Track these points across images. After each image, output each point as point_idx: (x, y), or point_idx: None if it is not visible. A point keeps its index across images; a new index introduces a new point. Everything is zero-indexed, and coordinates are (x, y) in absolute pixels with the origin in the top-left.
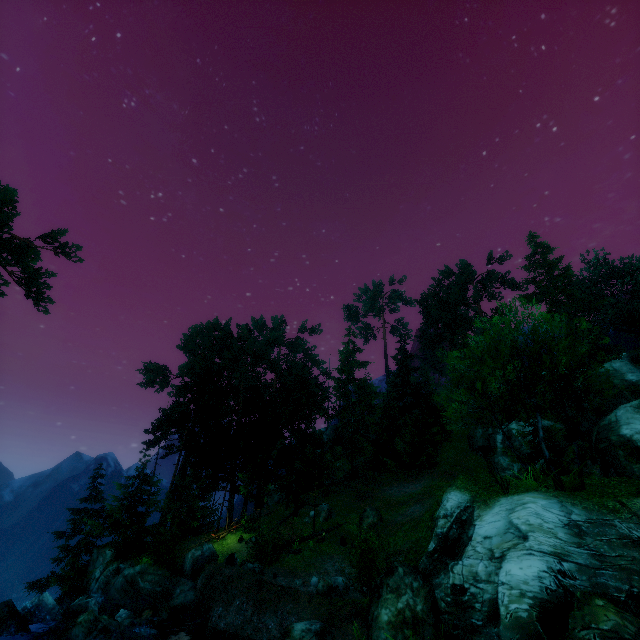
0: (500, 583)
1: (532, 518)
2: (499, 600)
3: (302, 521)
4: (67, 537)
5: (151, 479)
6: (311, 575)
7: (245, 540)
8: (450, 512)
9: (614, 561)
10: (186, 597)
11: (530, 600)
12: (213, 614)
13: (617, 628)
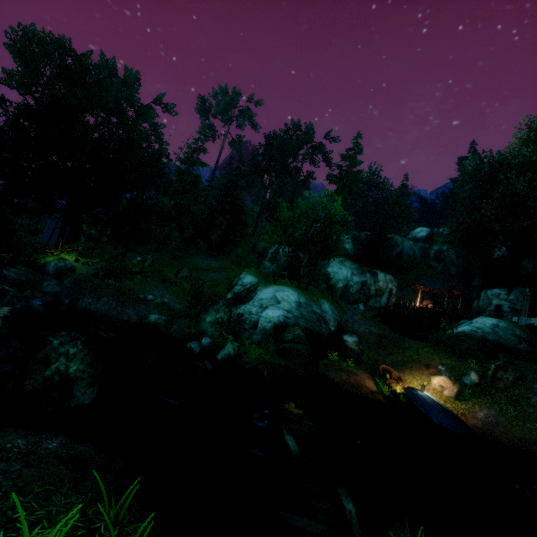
0: (262, 316)
1: (285, 297)
2: (259, 322)
3: (130, 261)
4: None
5: None
6: (145, 294)
7: (81, 262)
8: (245, 284)
9: (306, 317)
10: (55, 288)
11: (272, 323)
12: (83, 302)
13: (299, 335)
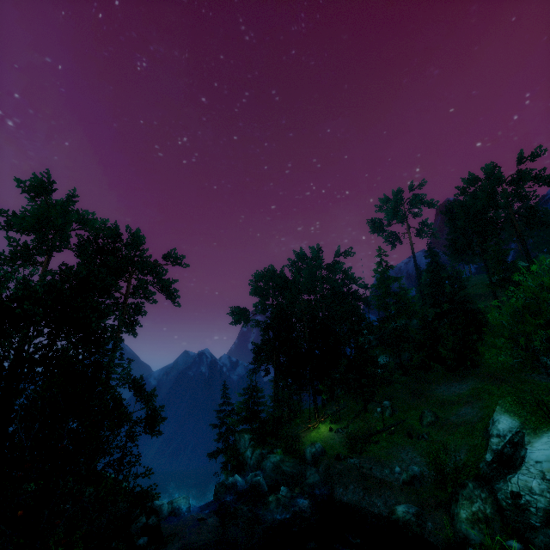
0: None
1: None
2: None
3: (372, 415)
4: (218, 427)
5: (257, 388)
6: (392, 463)
7: (333, 430)
8: (502, 434)
9: None
10: (315, 478)
11: None
12: (337, 491)
13: None
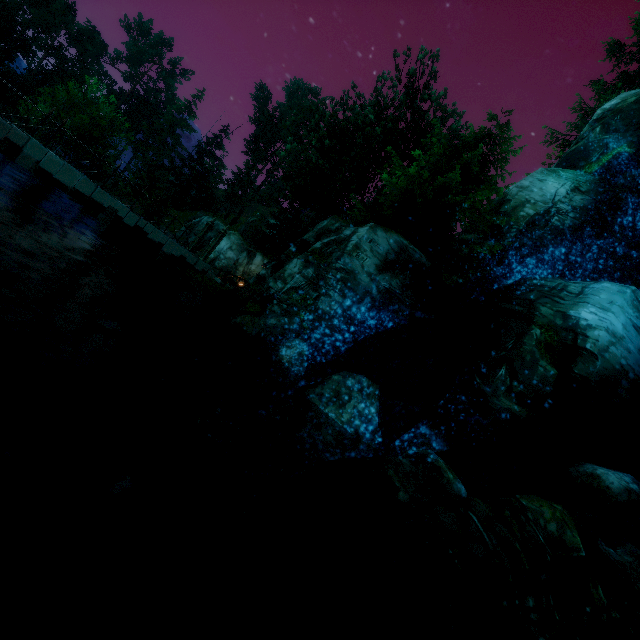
0: None
1: None
2: None
3: None
4: None
5: None
6: None
7: None
8: None
9: None
10: None
11: None
12: None
13: None
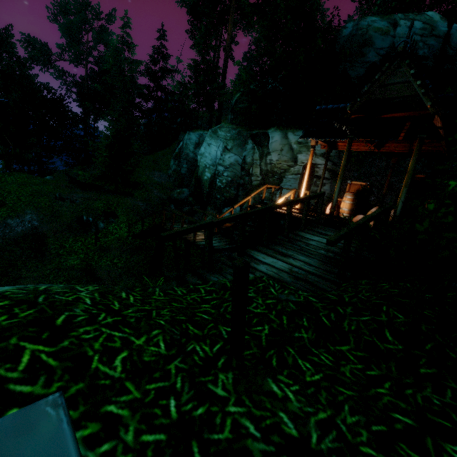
0: None
1: None
2: None
3: None
4: None
5: None
6: None
7: None
8: None
9: None
10: None
11: None
12: None
13: None
